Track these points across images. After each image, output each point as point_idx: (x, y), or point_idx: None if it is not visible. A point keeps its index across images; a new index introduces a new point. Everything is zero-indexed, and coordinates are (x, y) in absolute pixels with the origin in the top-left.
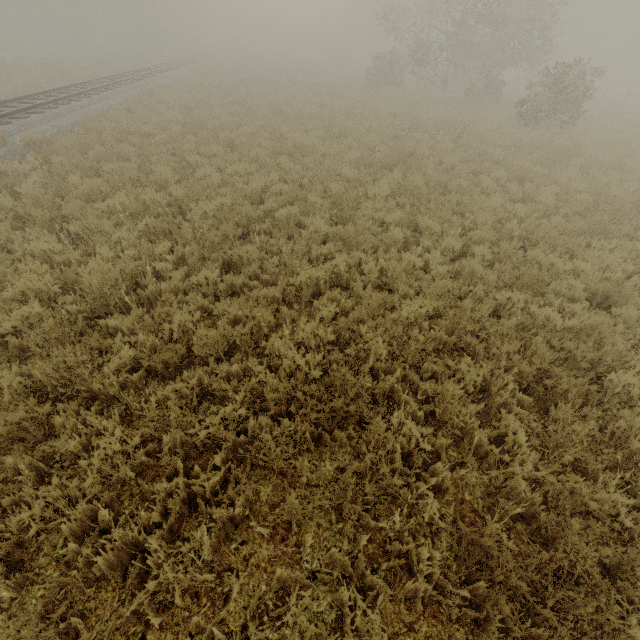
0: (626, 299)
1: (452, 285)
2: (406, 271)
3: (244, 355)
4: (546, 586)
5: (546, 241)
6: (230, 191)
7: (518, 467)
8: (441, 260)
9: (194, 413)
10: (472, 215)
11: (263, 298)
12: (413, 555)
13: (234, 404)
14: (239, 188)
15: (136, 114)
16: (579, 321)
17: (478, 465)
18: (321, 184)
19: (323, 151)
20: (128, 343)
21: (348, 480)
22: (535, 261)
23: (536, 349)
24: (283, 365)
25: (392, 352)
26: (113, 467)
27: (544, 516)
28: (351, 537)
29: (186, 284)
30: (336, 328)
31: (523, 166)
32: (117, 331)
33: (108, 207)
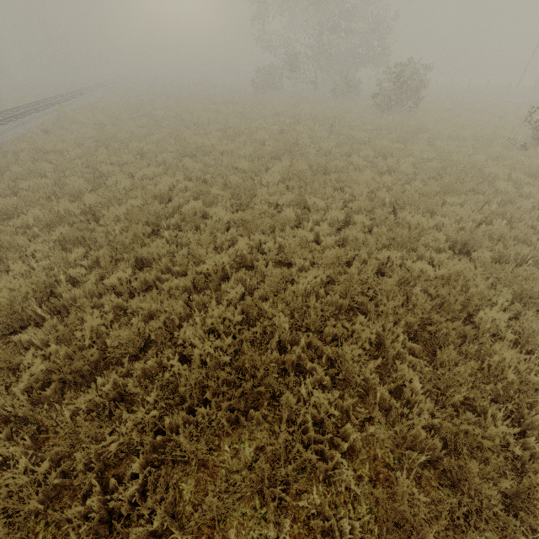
0: (480, 243)
1: (339, 253)
2: (300, 246)
3: (161, 347)
4: (460, 532)
5: (411, 203)
6: (140, 193)
7: (417, 418)
8: (329, 231)
9: (105, 424)
10: (350, 189)
11: (175, 288)
12: (336, 529)
13: (146, 406)
14: (148, 190)
15: (53, 134)
16: (447, 269)
17: (384, 417)
18: (222, 178)
19: (221, 149)
20: (44, 354)
21: (263, 467)
22: (405, 222)
23: (416, 301)
24: (194, 355)
25: (295, 324)
26: (26, 495)
27: (447, 460)
28: (276, 520)
29: (100, 287)
30: (244, 307)
31: (384, 144)
32: (32, 344)
33: (24, 222)
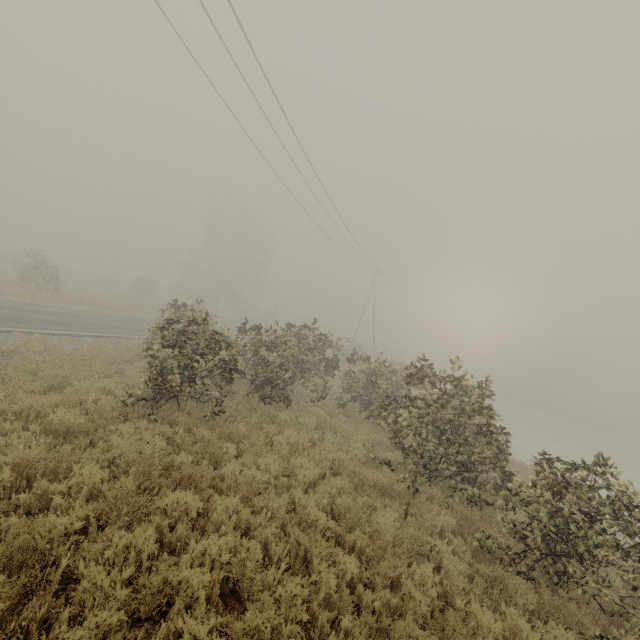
0: None
1: None
2: None
3: None
4: None
5: None
6: None
7: None
8: None
9: None
10: None
11: None
12: None
13: None
14: None
15: None
16: None
17: None
18: None
19: None
20: None
21: None
22: None
23: None
24: None
25: None
26: None
27: None
28: None
29: None
30: None
31: None
32: None
33: None
